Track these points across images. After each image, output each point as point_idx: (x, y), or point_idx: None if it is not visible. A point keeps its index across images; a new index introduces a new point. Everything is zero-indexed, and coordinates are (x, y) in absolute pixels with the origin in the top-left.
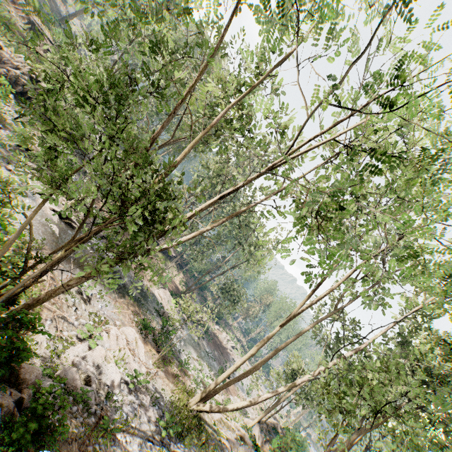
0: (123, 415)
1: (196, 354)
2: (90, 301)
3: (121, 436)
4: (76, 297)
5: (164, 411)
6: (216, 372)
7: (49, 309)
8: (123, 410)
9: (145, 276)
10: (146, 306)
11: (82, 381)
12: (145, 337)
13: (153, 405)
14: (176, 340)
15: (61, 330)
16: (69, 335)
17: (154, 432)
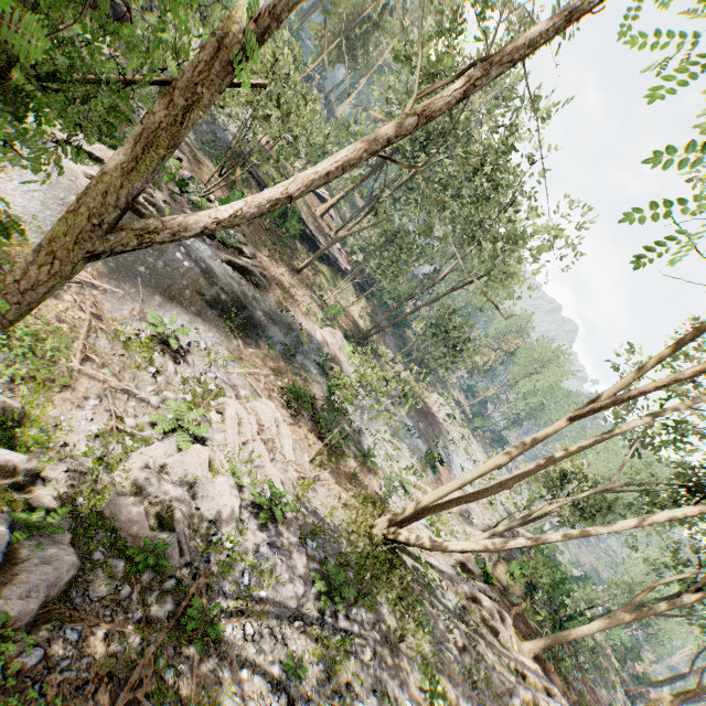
0: (242, 578)
1: (389, 432)
2: (185, 356)
3: (235, 626)
4: (153, 351)
5: (327, 553)
6: (421, 455)
7: (94, 377)
8: (245, 566)
9: (298, 306)
10: (300, 359)
11: (158, 517)
12: (296, 414)
13: (307, 543)
14: (354, 412)
15: (121, 417)
16: (140, 424)
17: (306, 598)
